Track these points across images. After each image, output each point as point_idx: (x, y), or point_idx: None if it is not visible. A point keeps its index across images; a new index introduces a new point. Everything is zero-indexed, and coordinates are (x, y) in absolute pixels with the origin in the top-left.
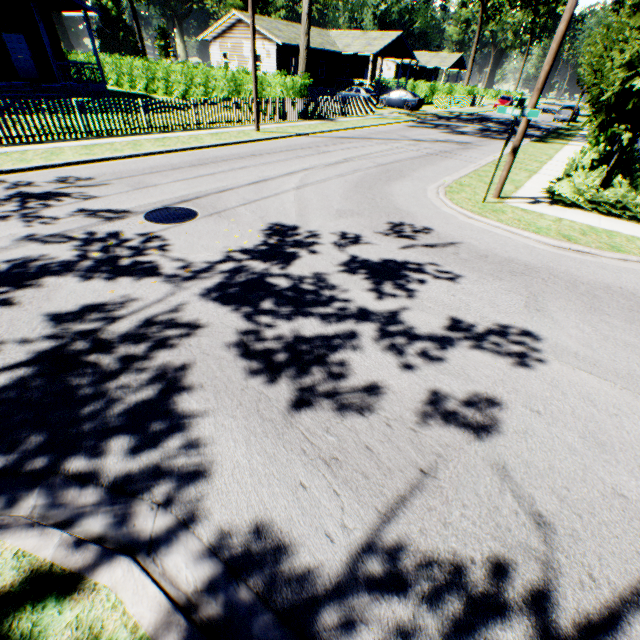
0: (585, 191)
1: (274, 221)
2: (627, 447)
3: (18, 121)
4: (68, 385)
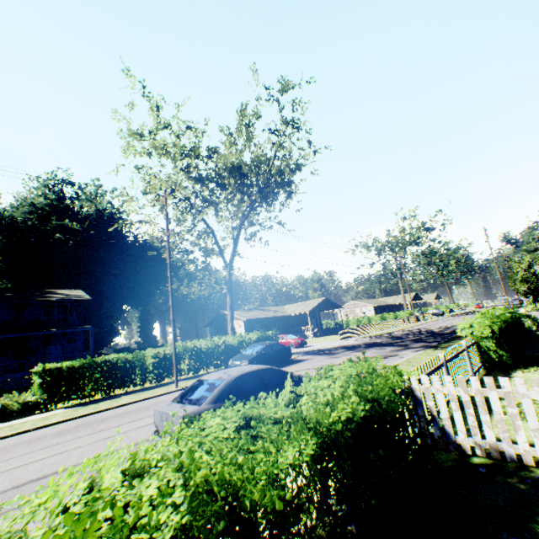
0: (532, 308)
1: None
2: None
3: (378, 326)
4: None
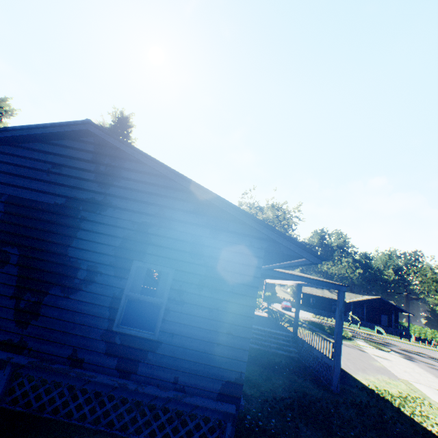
0: None
1: (422, 352)
2: (437, 363)
3: (379, 330)
4: (380, 343)
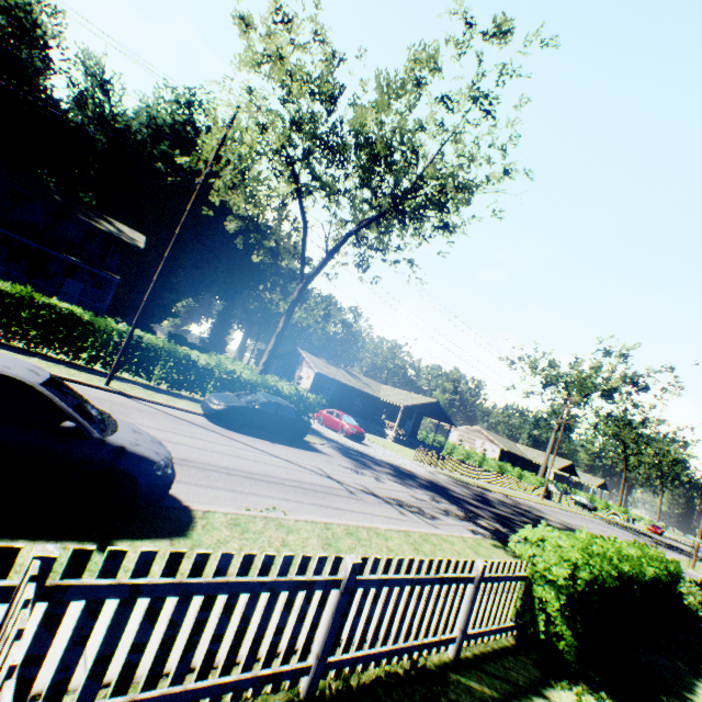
0: None
1: None
2: None
3: (482, 473)
4: None
